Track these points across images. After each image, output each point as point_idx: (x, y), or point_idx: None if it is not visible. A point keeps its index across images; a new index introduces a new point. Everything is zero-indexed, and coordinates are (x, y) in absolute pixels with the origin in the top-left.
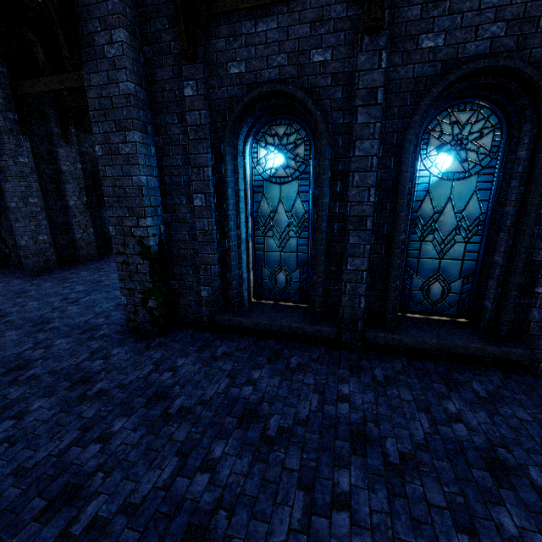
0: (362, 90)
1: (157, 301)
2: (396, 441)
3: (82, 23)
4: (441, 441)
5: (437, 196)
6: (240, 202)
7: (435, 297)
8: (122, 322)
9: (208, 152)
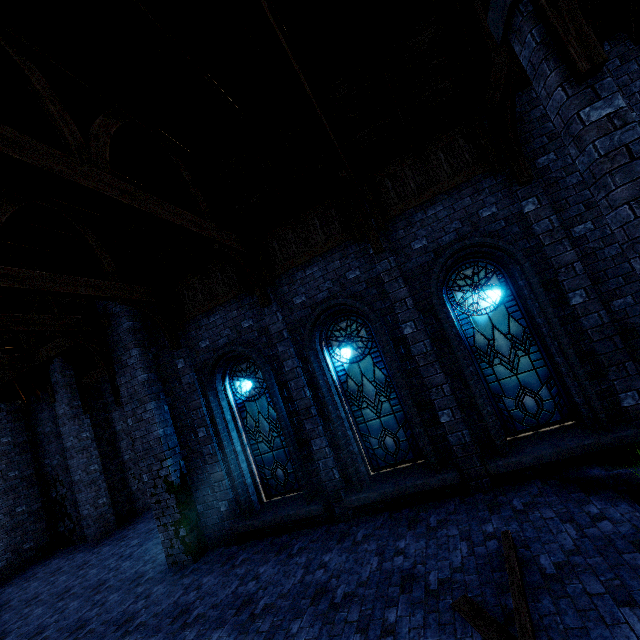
0: (275, 334)
1: (186, 528)
2: (346, 586)
3: (114, 352)
4: (379, 574)
5: (354, 375)
6: (229, 425)
7: (392, 449)
8: (165, 561)
9: (200, 397)
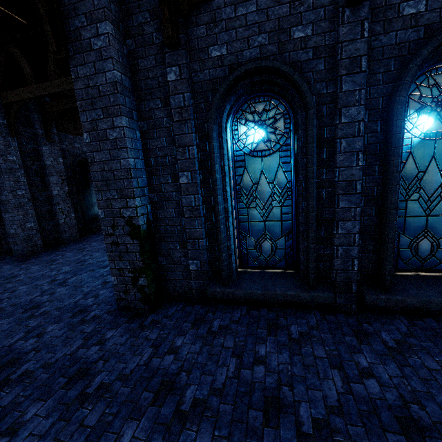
0: (346, 59)
1: (147, 278)
2: None
3: (69, 20)
4: None
5: (420, 155)
6: (226, 177)
7: (424, 254)
8: (111, 300)
9: (193, 131)
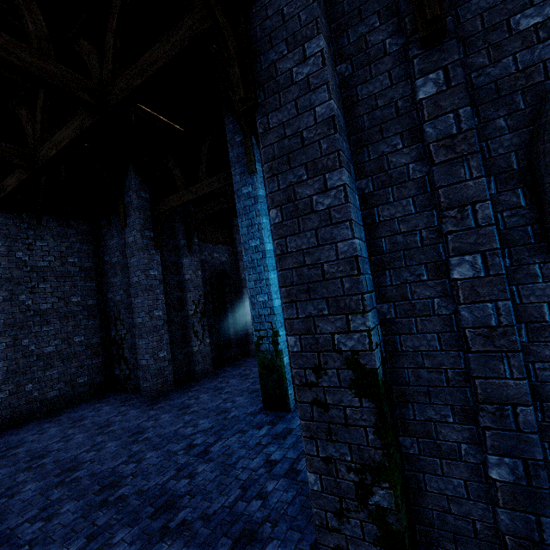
0: None
1: (394, 492)
2: None
3: (260, 57)
4: None
5: None
6: None
7: None
8: (294, 515)
9: (482, 173)
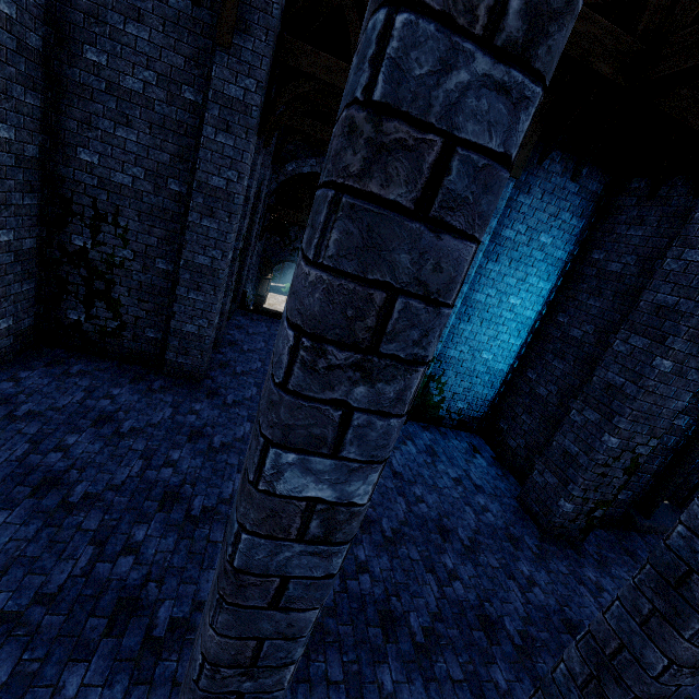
0: None
1: (605, 511)
2: None
3: None
4: None
5: None
6: None
7: None
8: (515, 519)
9: None
